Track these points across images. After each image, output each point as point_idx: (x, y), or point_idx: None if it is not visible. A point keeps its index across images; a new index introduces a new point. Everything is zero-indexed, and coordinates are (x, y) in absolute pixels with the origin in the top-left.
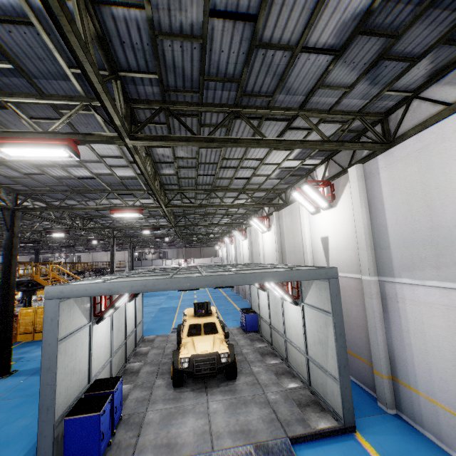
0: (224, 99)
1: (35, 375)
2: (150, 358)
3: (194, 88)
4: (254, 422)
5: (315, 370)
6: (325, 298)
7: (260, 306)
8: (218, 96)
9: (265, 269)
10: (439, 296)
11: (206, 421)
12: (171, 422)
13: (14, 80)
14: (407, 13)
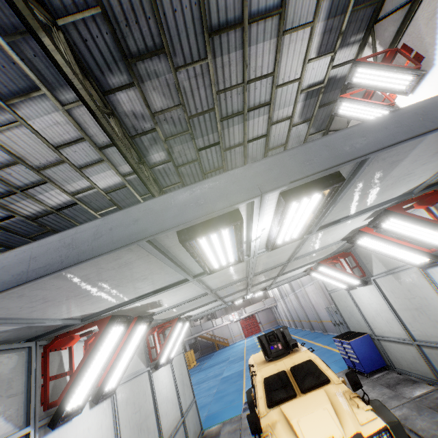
0: None
1: None
2: None
3: None
4: None
5: None
6: None
7: (367, 317)
8: None
9: None
10: None
11: None
12: None
13: None
14: None
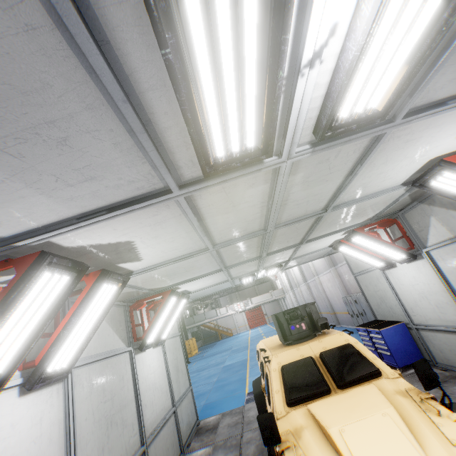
0: None
1: None
2: None
3: None
4: None
5: None
6: None
7: (405, 302)
8: None
9: None
10: None
11: None
12: None
13: None
14: None
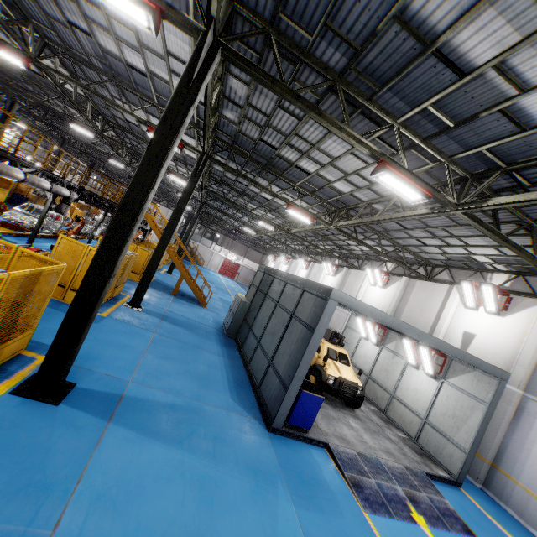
0: (535, 214)
1: (167, 322)
2: None
3: None
4: (392, 450)
5: (433, 434)
6: (484, 390)
7: (356, 353)
8: (535, 211)
9: None
10: None
11: (357, 434)
12: (331, 422)
13: (427, 125)
14: None
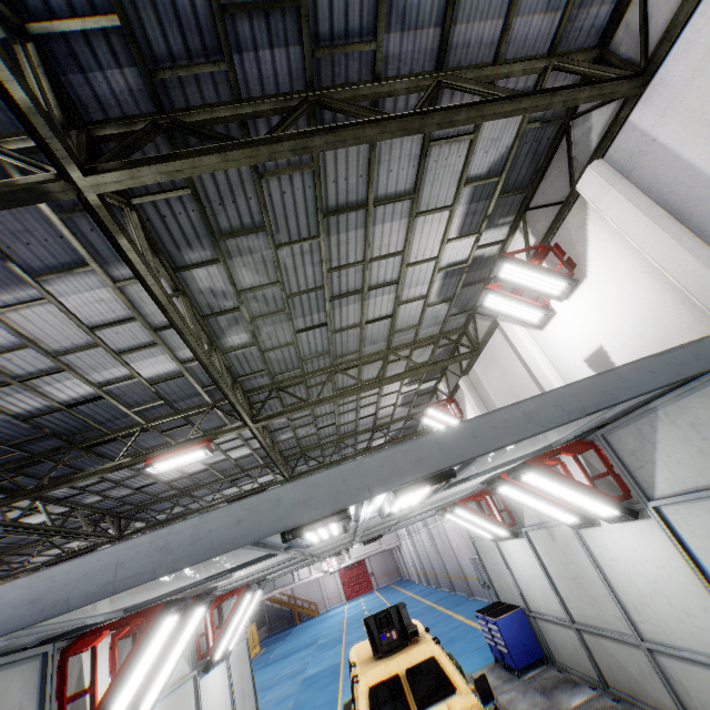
0: (283, 77)
1: None
2: None
3: (211, 55)
4: None
5: None
6: None
7: (520, 583)
8: (268, 71)
9: None
10: None
11: None
12: None
13: None
14: None
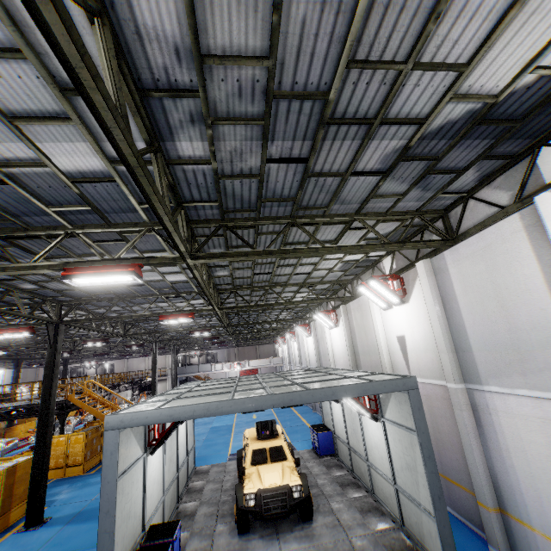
0: (281, 212)
1: (72, 523)
2: (207, 495)
3: (251, 208)
4: None
5: (407, 504)
6: (407, 413)
7: (334, 421)
8: (274, 211)
9: (336, 380)
10: (532, 406)
11: None
12: None
13: (87, 216)
14: (443, 144)
